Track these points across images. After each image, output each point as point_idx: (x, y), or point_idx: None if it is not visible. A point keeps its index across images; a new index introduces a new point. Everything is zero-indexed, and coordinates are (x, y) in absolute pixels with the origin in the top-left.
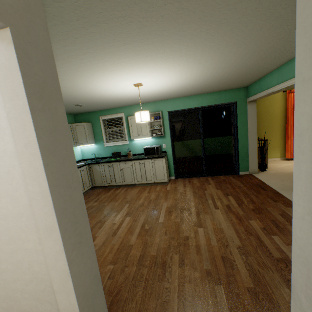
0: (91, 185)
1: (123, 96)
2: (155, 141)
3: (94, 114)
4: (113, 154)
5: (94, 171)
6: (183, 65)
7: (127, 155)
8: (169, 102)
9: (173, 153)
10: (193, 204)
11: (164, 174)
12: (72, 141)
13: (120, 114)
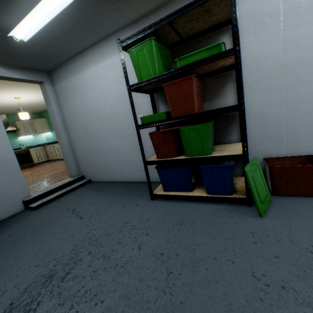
0: (47, 159)
1: (33, 102)
2: None
3: (47, 112)
4: None
5: (47, 150)
6: (9, 89)
7: None
8: None
9: None
10: (63, 167)
11: None
12: (31, 131)
13: None
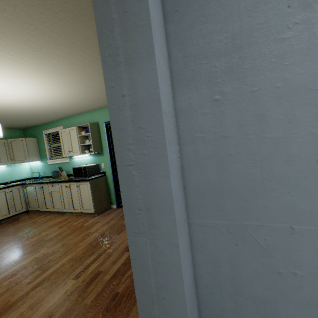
0: (25, 208)
1: (18, 105)
2: (94, 159)
3: (39, 128)
4: (53, 173)
5: (29, 193)
6: None
7: (68, 175)
8: (105, 110)
9: (113, 175)
10: (67, 258)
11: (91, 202)
12: (5, 158)
13: (59, 127)
